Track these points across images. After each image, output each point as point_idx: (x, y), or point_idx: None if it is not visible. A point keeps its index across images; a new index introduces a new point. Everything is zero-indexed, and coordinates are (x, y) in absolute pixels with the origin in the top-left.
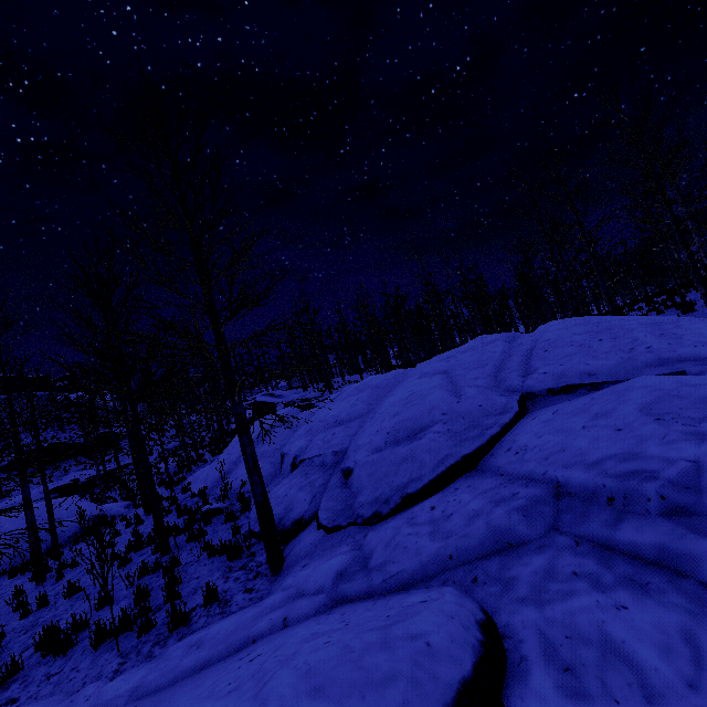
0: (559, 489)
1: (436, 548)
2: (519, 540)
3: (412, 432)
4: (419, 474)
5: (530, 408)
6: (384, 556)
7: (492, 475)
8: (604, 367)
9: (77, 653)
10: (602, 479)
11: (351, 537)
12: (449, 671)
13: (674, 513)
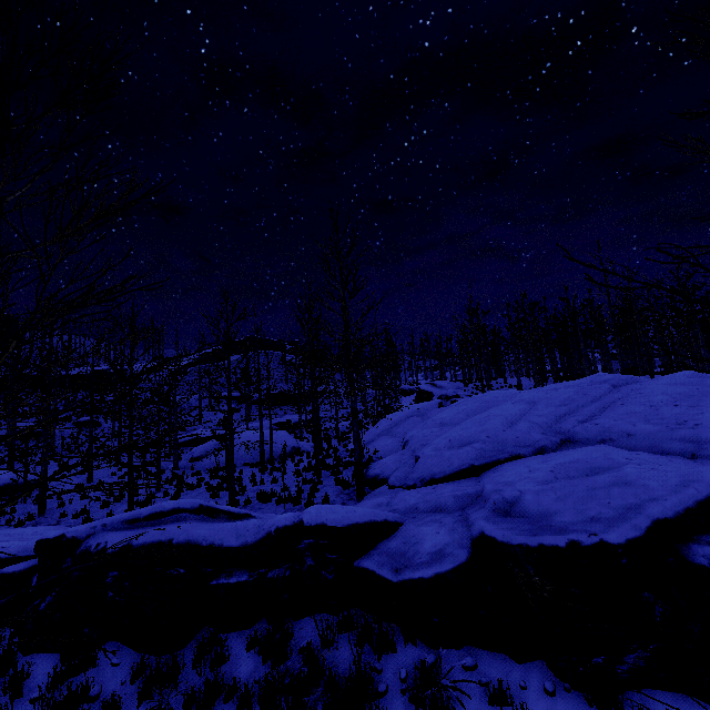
0: (481, 493)
1: (414, 503)
2: (445, 509)
3: (463, 444)
4: (445, 470)
5: (561, 449)
6: (396, 502)
7: (476, 481)
8: (645, 431)
9: (271, 504)
10: (489, 491)
11: (396, 493)
12: (355, 518)
13: (494, 511)
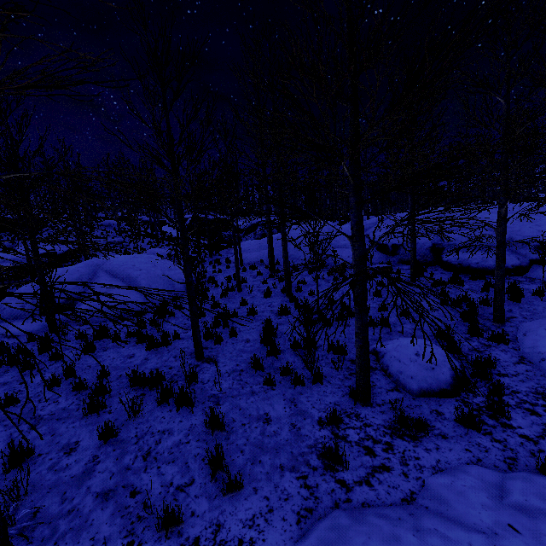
0: None
1: None
2: None
3: None
4: None
5: None
6: None
7: None
8: None
9: None
10: None
11: None
12: None
13: None
